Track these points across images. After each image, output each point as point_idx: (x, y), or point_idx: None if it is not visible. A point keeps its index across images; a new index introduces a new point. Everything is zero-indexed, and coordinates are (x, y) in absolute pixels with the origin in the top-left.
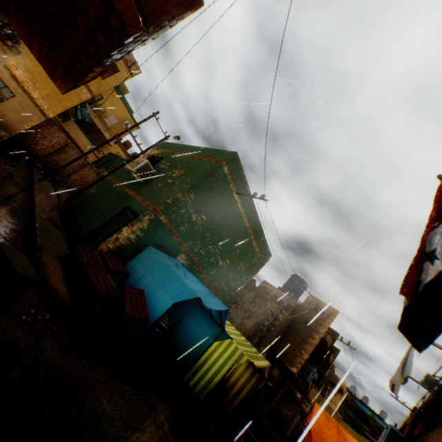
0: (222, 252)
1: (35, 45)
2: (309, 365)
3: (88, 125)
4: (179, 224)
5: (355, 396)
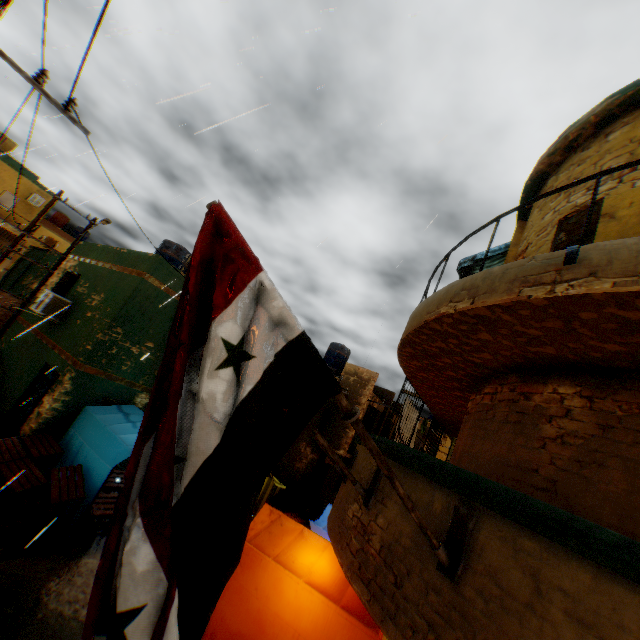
0: None
1: None
2: None
3: None
4: (119, 366)
5: None
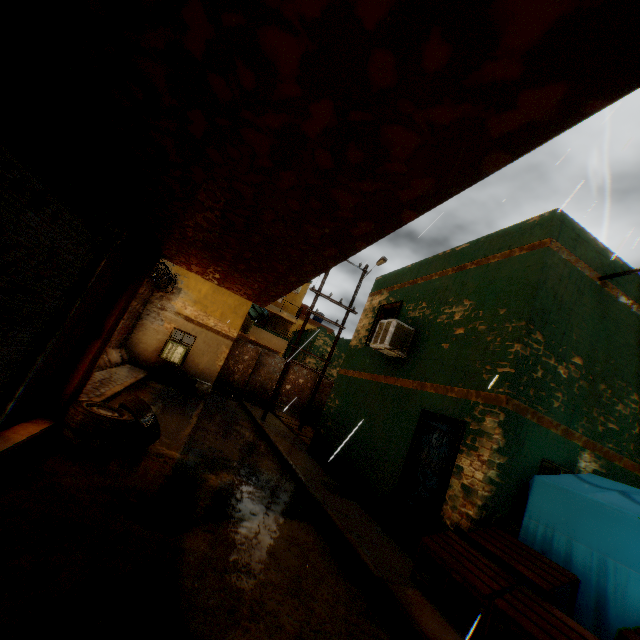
0: None
1: (220, 270)
2: None
3: None
4: (547, 400)
5: None
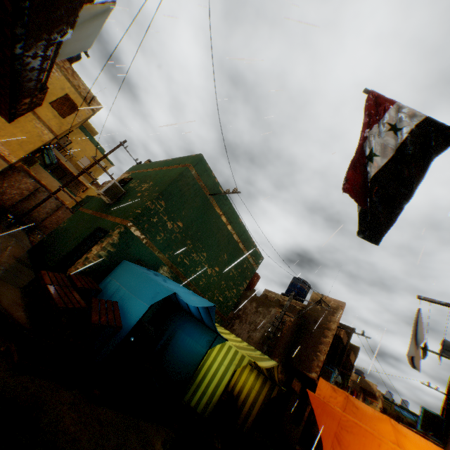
0: (208, 259)
1: None
2: (329, 367)
3: (60, 170)
4: (154, 234)
5: (393, 402)
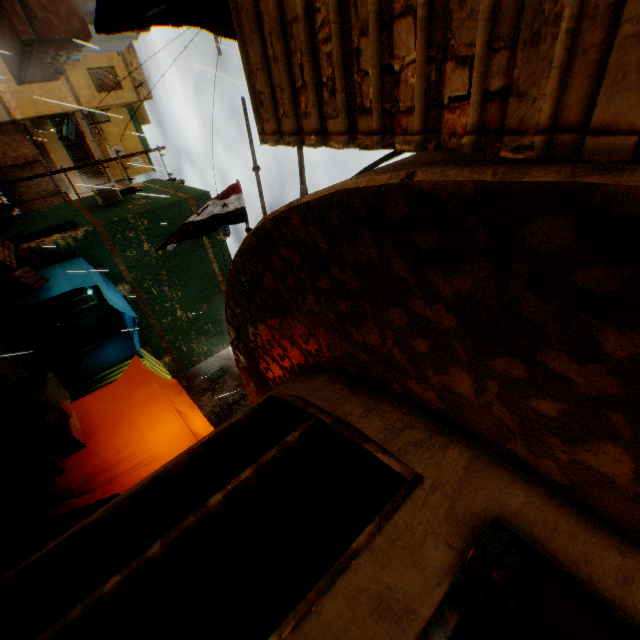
0: (182, 300)
1: None
2: None
3: (82, 150)
4: (126, 248)
5: None
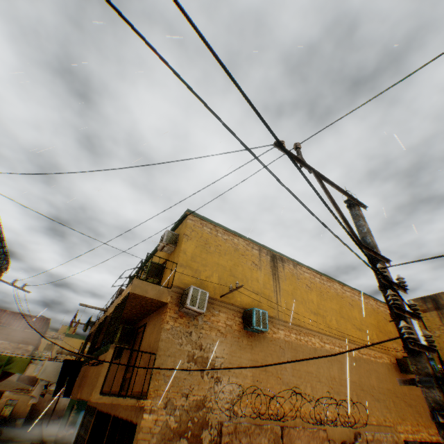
0: None
1: None
2: None
3: None
4: None
5: None
